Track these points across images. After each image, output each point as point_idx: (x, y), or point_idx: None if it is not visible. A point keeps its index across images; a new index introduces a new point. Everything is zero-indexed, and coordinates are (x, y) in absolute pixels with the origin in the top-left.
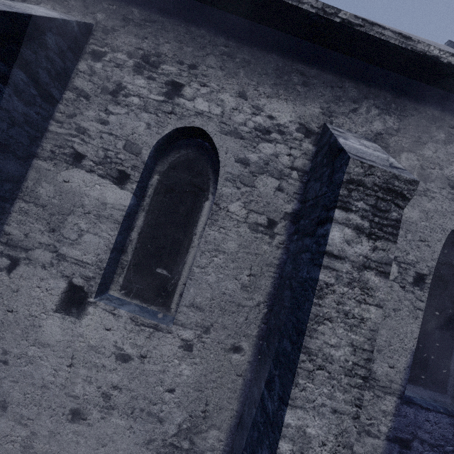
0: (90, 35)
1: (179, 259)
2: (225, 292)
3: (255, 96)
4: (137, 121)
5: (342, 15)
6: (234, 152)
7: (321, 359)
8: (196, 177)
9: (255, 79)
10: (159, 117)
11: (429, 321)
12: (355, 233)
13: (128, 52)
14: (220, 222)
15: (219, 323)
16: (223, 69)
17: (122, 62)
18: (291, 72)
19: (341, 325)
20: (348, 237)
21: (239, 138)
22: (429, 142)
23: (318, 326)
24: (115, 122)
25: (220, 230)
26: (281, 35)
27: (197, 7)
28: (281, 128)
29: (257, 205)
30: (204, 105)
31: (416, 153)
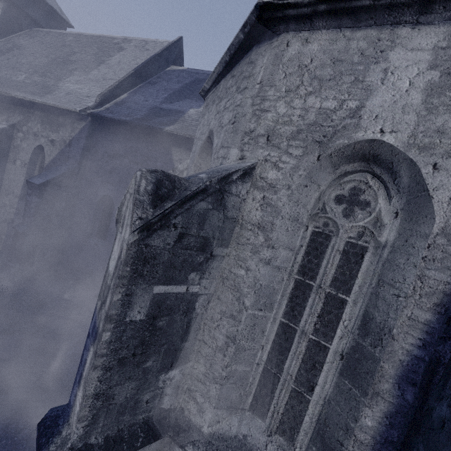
0: None
1: None
2: None
3: None
4: None
5: None
6: None
7: None
8: None
9: None
10: None
11: None
12: None
13: None
14: None
15: None
16: None
17: None
18: (1, 106)
19: None
20: None
21: None
22: (30, 122)
23: None
24: None
25: None
26: None
27: None
28: None
29: None
30: None
31: (27, 126)
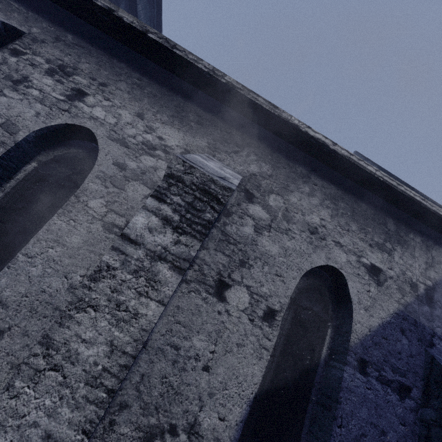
0: (18, 39)
1: (19, 250)
2: (46, 290)
3: (151, 119)
4: (28, 108)
5: (228, 78)
6: (115, 156)
7: (62, 356)
8: (77, 174)
9: (156, 108)
10: (53, 111)
11: (284, 371)
12: (162, 223)
13: (48, 58)
14: (74, 214)
15: (21, 328)
16: (130, 94)
17: (38, 63)
18: (189, 112)
19: (107, 316)
20: (153, 225)
21: (124, 146)
22: (295, 192)
23: (76, 313)
24: (5, 103)
25: (69, 221)
26: (189, 86)
27: (125, 50)
28: (168, 149)
29: (121, 207)
30: (101, 113)
31: (283, 197)
